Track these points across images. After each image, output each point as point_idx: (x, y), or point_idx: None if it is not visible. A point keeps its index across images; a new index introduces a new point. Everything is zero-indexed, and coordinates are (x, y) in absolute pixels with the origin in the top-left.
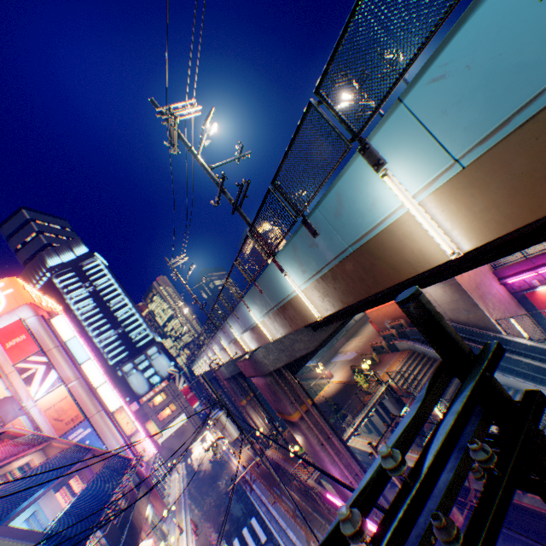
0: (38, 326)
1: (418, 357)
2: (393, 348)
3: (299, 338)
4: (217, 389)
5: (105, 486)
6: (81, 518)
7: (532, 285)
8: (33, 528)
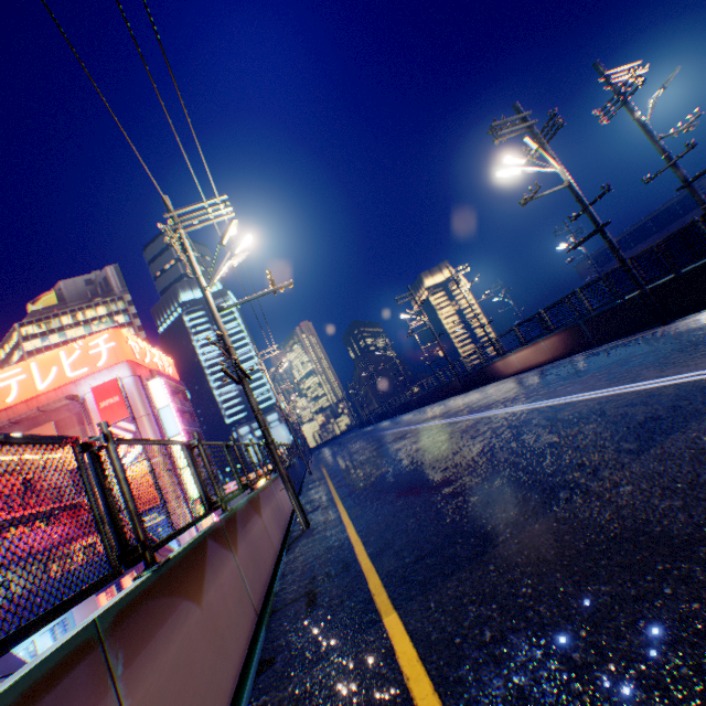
0: (133, 388)
1: None
2: None
3: None
4: None
5: None
6: None
7: None
8: (56, 638)
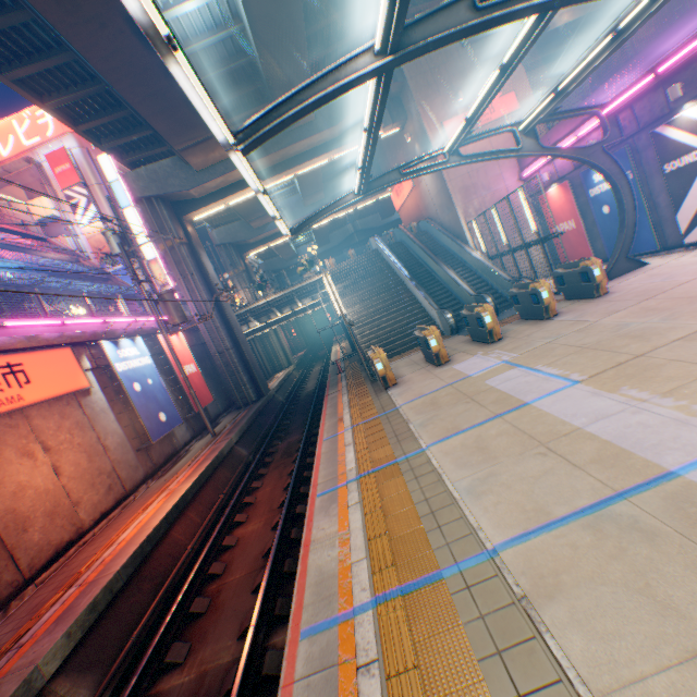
0: (83, 159)
1: (372, 257)
2: (372, 249)
3: (178, 174)
4: (274, 284)
5: (81, 286)
6: (28, 280)
7: (546, 183)
8: None
